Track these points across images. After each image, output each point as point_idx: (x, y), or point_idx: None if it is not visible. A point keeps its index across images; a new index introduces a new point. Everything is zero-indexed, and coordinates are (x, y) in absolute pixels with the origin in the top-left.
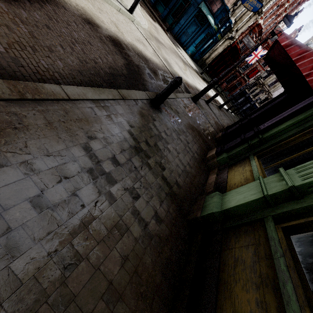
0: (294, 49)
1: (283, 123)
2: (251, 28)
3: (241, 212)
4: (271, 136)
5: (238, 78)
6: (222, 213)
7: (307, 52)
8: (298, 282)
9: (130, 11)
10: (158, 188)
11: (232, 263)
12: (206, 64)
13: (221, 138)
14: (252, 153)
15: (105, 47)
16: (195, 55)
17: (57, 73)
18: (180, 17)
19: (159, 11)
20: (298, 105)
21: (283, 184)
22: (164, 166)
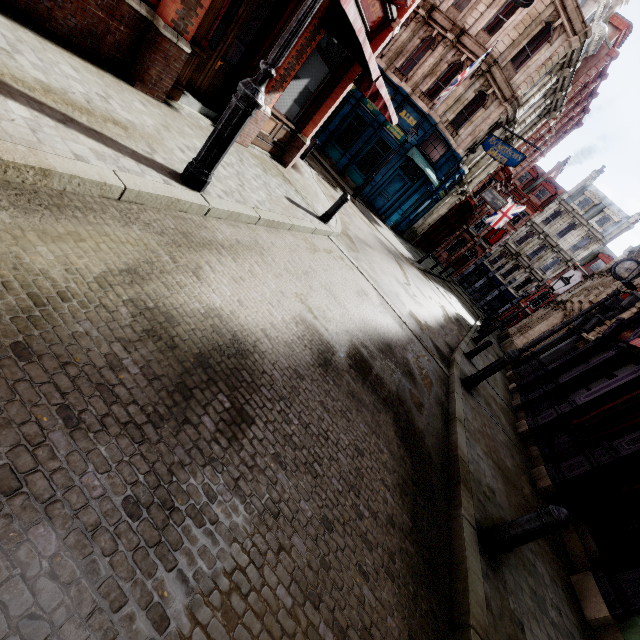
0: None
1: None
2: (492, 174)
3: None
4: None
5: (470, 245)
6: None
7: None
8: None
9: (325, 220)
10: None
11: None
12: (418, 235)
13: (553, 490)
14: None
15: (365, 416)
16: (400, 224)
17: None
18: (373, 169)
19: (332, 157)
20: None
21: None
22: None
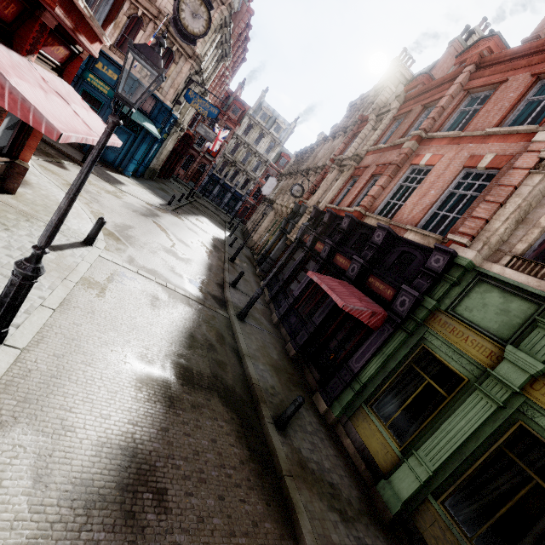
0: (355, 312)
1: (368, 364)
2: None
3: (412, 496)
4: (367, 380)
5: (199, 160)
6: (403, 503)
7: (363, 311)
8: (466, 540)
9: (91, 244)
10: (368, 528)
11: (435, 542)
12: (157, 171)
13: (297, 354)
14: (363, 402)
15: (206, 413)
16: (138, 170)
17: (281, 539)
18: None
19: None
20: (370, 344)
21: (425, 469)
22: (347, 497)
